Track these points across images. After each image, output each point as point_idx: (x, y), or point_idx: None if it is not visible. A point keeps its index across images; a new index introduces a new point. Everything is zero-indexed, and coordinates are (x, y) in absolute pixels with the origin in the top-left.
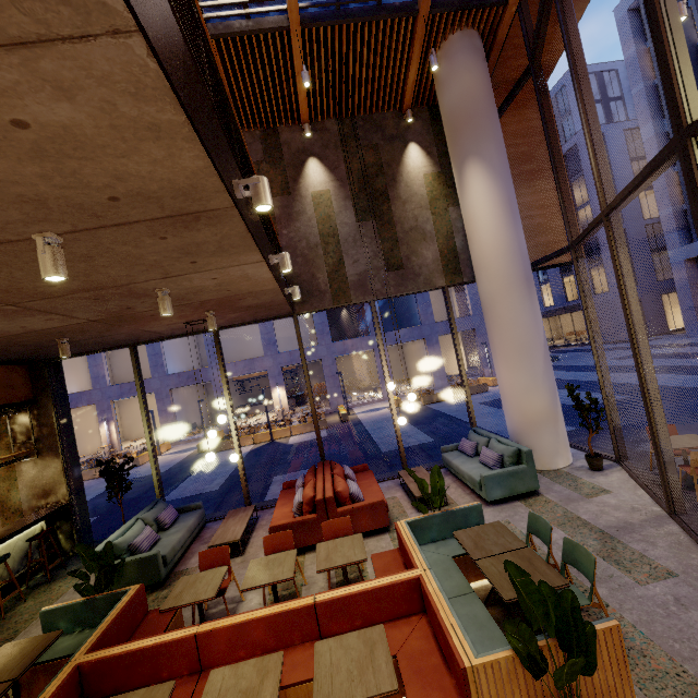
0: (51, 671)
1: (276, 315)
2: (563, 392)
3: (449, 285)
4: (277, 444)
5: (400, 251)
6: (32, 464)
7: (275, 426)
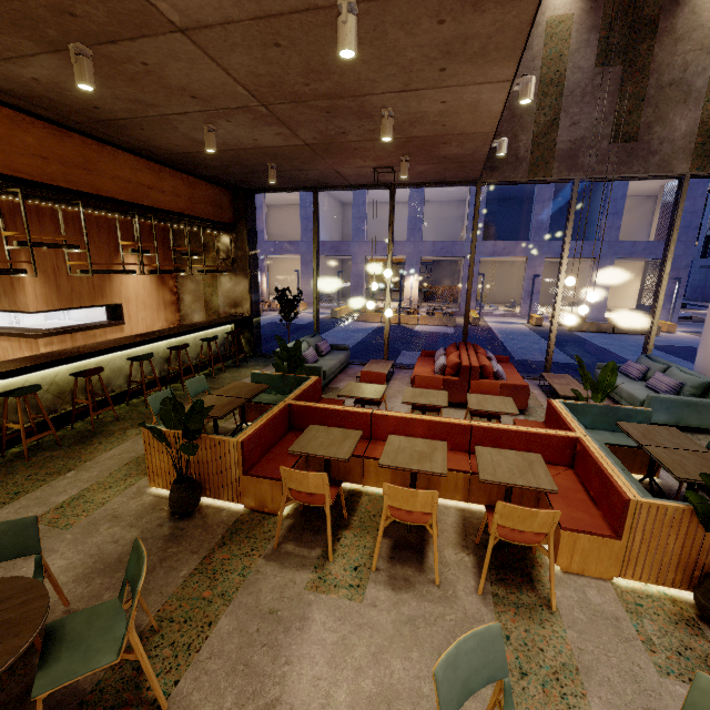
0: (259, 410)
1: (459, 179)
2: None
3: (694, 173)
4: (404, 328)
5: (642, 115)
6: (228, 278)
7: (402, 313)
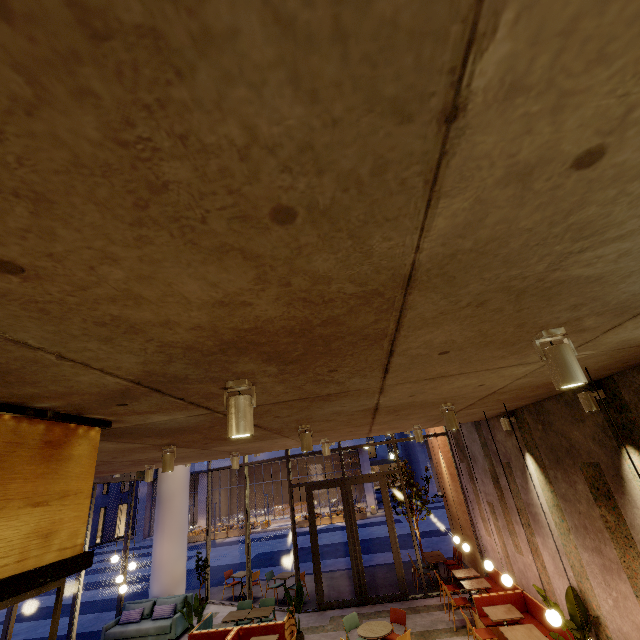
0: None
1: None
2: (88, 592)
3: (138, 479)
4: None
5: None
6: None
7: None
